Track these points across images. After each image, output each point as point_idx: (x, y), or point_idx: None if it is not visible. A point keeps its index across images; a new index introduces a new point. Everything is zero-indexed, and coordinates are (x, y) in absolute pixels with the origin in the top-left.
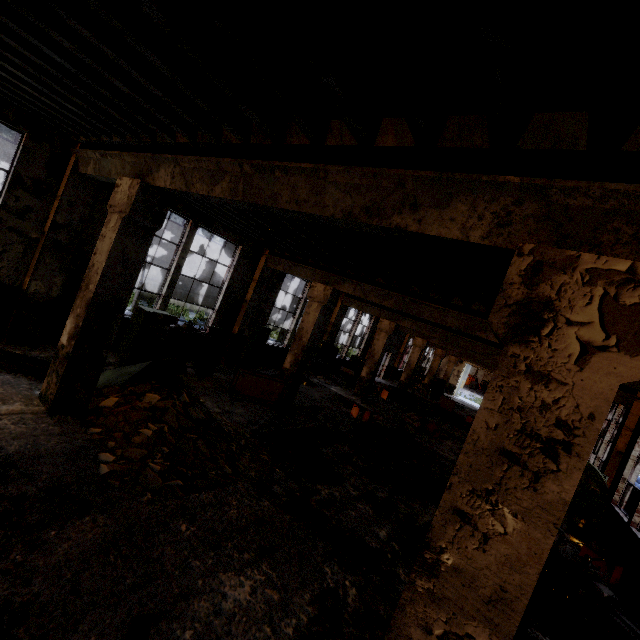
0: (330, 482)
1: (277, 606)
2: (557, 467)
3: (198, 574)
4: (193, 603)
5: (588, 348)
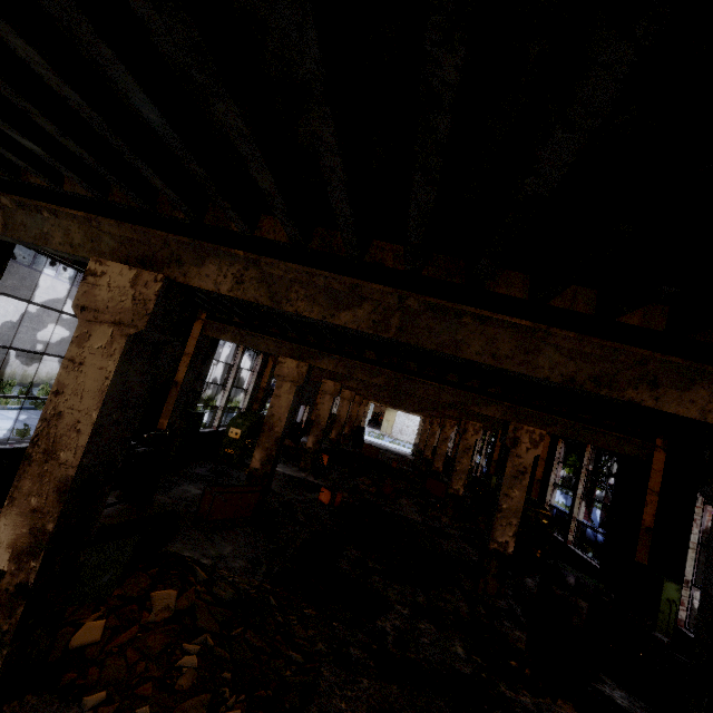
0: (385, 611)
1: None
2: None
3: None
4: None
5: None
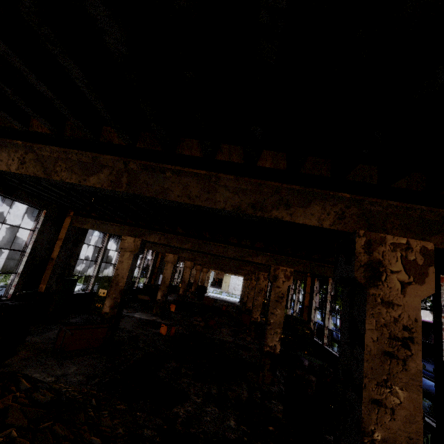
0: (181, 401)
1: None
2: (411, 352)
3: None
4: None
5: (403, 284)
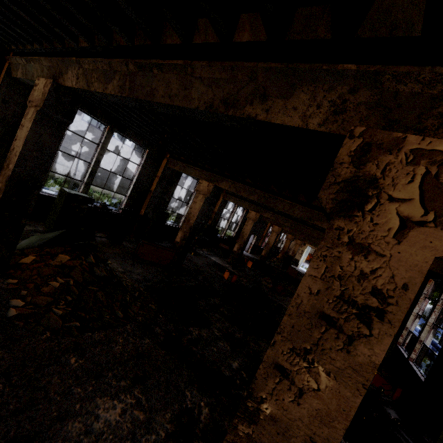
0: (200, 326)
1: (141, 424)
2: (370, 332)
3: (77, 399)
4: (68, 424)
5: (407, 223)
